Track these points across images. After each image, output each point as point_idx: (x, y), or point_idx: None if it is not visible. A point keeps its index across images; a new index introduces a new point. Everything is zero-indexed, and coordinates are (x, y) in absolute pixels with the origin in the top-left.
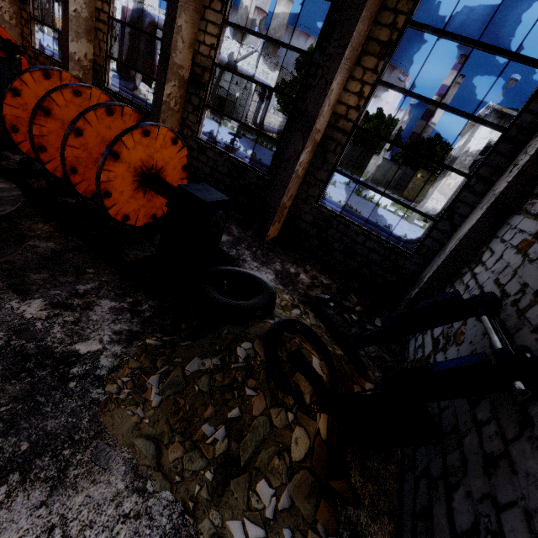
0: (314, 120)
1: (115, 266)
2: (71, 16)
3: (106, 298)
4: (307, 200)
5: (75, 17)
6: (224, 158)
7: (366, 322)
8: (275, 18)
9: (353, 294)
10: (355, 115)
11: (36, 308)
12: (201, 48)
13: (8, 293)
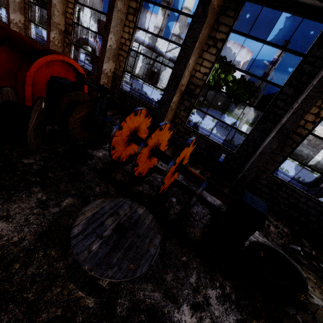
0: (289, 132)
1: (197, 252)
2: (107, 49)
3: (207, 286)
4: (264, 171)
5: (109, 49)
6: (203, 139)
7: (319, 262)
8: (180, 21)
9: (303, 238)
10: (310, 126)
11: (188, 316)
12: (196, 74)
13: (168, 304)
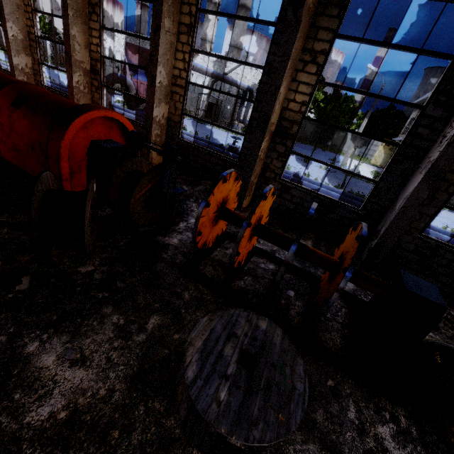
0: (446, 173)
1: (346, 370)
2: (157, 87)
3: (375, 422)
4: (408, 231)
5: (159, 87)
6: (311, 196)
7: None
8: (236, 26)
9: None
10: None
11: None
12: (290, 105)
13: None
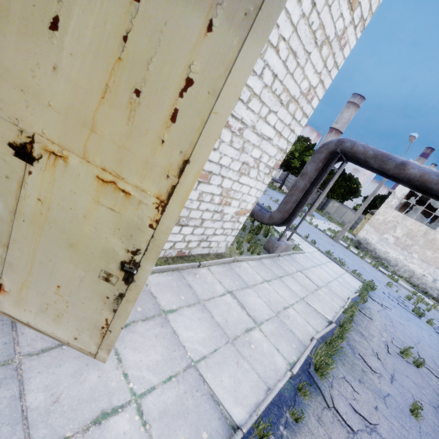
0: None
1: None
2: None
3: None
4: None
5: None
6: None
7: None
8: None
9: None
10: None
11: None
12: None
13: None
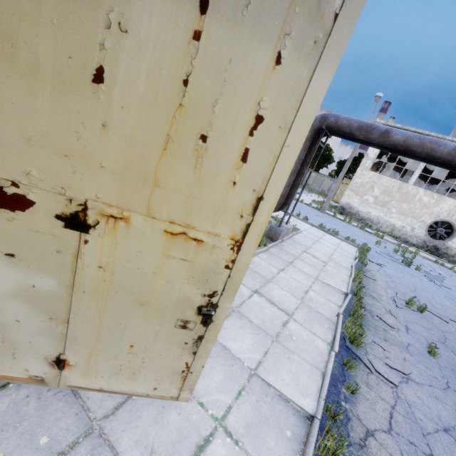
0: None
1: None
2: None
3: None
4: None
5: None
6: None
7: None
8: None
9: None
10: None
11: None
12: None
13: None
